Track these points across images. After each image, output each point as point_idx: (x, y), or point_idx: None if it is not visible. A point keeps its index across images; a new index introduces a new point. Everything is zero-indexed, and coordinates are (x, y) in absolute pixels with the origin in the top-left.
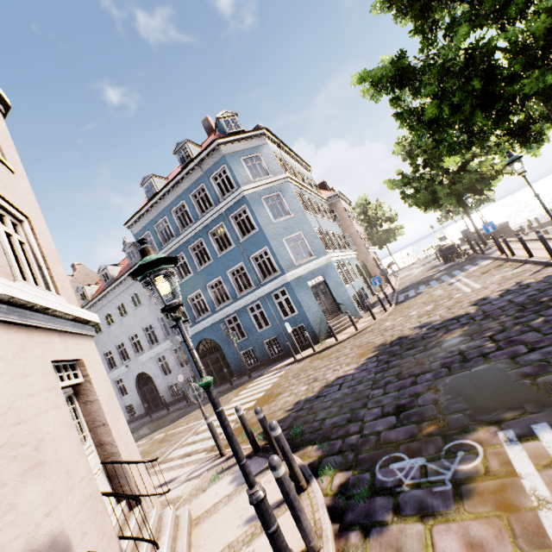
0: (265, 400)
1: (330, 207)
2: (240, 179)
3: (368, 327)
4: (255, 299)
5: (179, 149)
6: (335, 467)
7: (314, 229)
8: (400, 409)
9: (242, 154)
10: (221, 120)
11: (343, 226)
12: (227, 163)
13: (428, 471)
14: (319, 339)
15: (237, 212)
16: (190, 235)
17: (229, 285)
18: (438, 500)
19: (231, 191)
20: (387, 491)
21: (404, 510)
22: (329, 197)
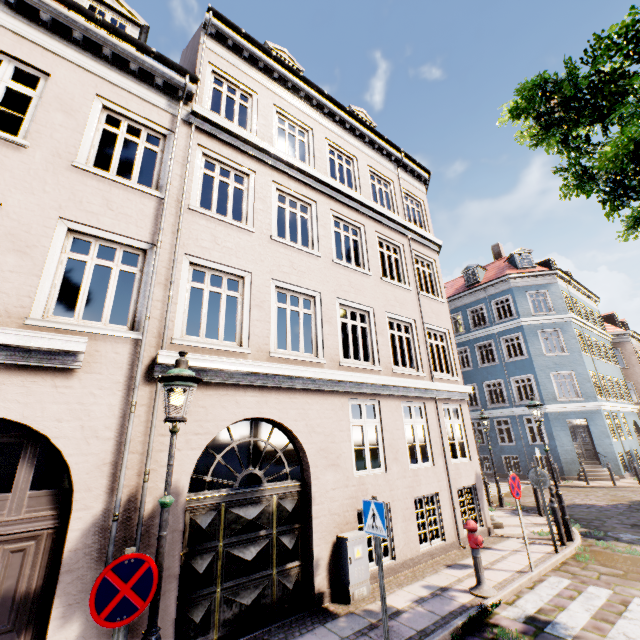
0: (510, 495)
1: (614, 345)
2: (521, 310)
3: (629, 487)
4: (505, 415)
5: (468, 271)
6: (581, 527)
7: (588, 373)
8: (635, 525)
9: (529, 289)
10: (515, 255)
11: (627, 371)
12: (512, 294)
13: (639, 539)
14: (565, 477)
15: (509, 336)
16: (457, 341)
17: (482, 394)
18: (639, 543)
19: (509, 318)
20: (613, 537)
21: (620, 541)
22: (616, 334)
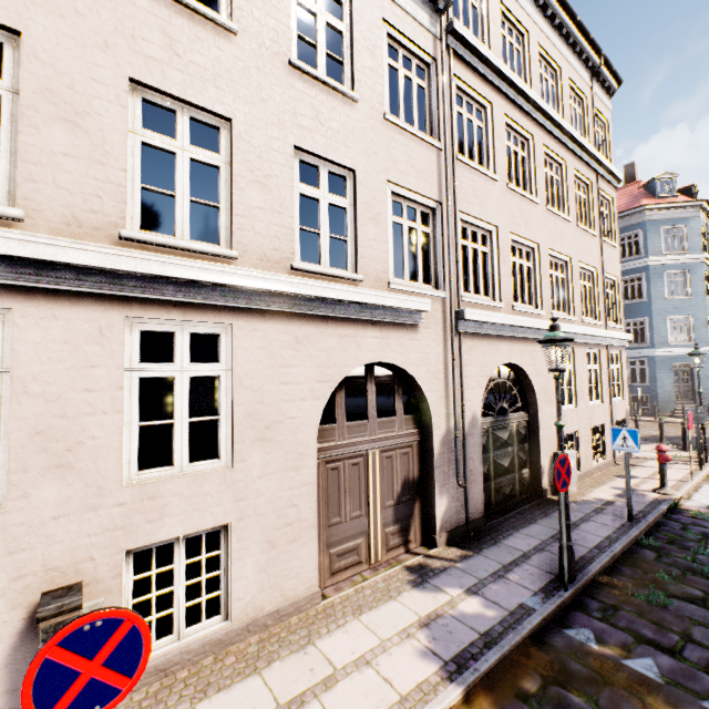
0: None
1: None
2: (650, 249)
3: None
4: None
5: None
6: None
7: (707, 318)
8: None
9: (665, 224)
10: (656, 180)
11: None
12: (644, 229)
13: None
14: (659, 414)
15: (630, 277)
16: None
17: None
18: None
19: (634, 257)
20: None
21: None
22: None
